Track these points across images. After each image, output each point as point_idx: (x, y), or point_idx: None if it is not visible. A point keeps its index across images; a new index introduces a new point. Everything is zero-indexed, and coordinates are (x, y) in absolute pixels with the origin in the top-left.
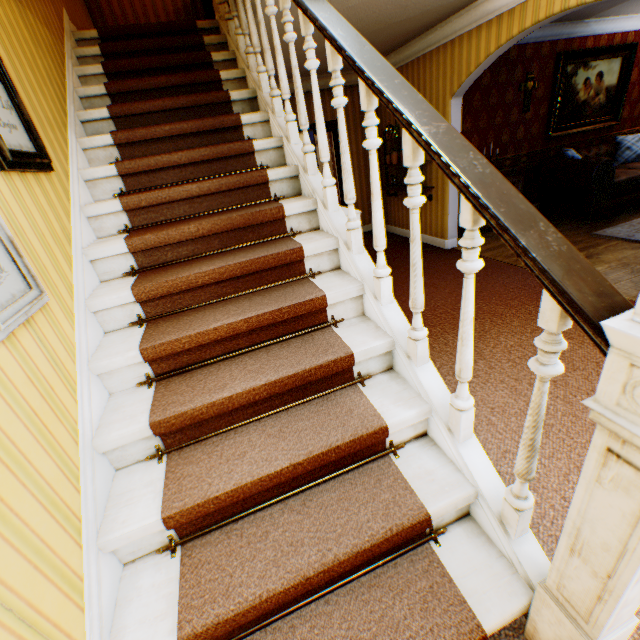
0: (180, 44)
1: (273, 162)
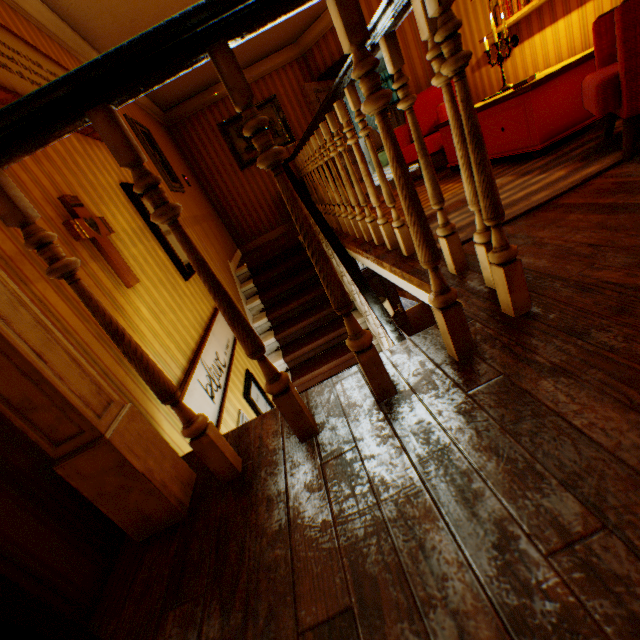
0: (295, 263)
1: None
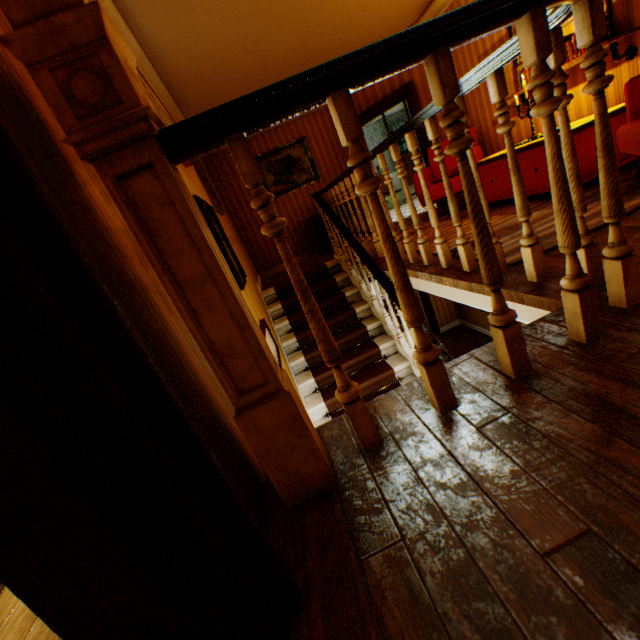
0: (323, 287)
1: (405, 373)
